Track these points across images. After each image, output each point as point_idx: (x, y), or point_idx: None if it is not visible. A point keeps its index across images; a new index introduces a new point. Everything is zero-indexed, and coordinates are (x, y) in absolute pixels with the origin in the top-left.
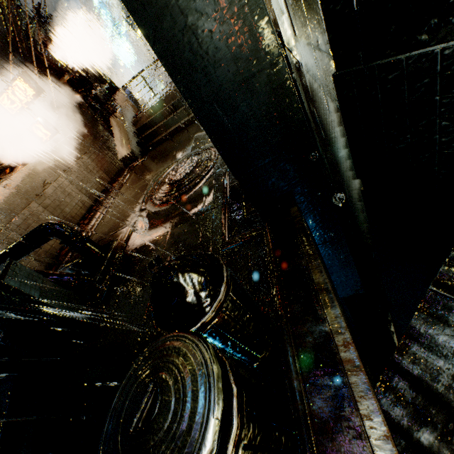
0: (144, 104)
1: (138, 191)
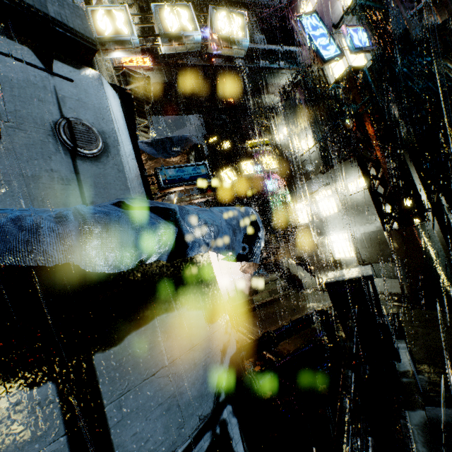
0: None
1: None
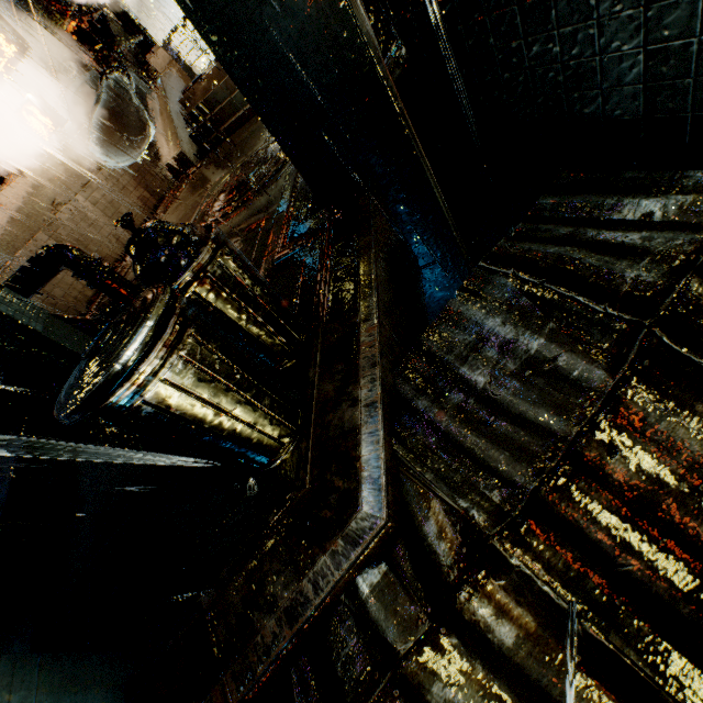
0: (201, 71)
1: (189, 210)
